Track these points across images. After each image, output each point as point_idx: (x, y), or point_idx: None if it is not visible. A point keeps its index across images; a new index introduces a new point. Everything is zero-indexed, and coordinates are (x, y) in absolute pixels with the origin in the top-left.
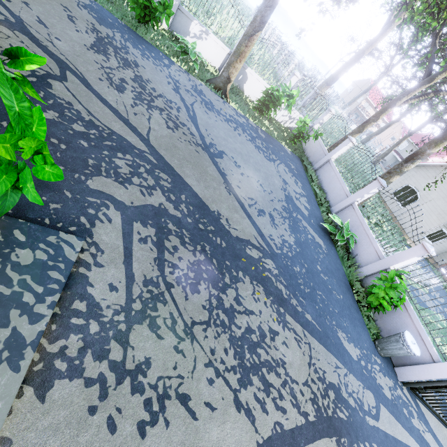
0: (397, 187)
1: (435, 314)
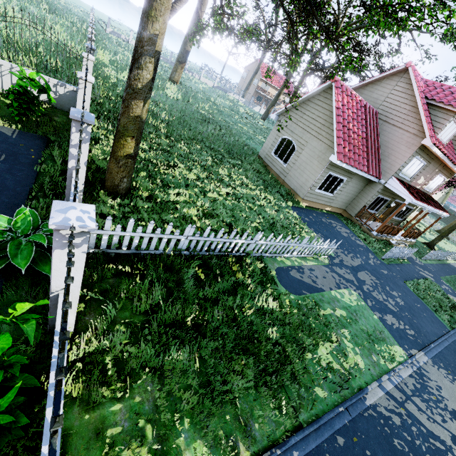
0: (275, 144)
1: (334, 294)
